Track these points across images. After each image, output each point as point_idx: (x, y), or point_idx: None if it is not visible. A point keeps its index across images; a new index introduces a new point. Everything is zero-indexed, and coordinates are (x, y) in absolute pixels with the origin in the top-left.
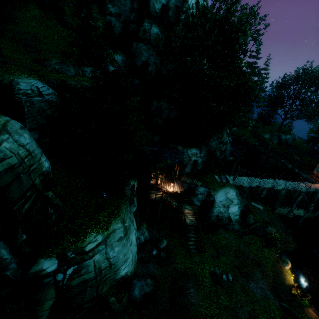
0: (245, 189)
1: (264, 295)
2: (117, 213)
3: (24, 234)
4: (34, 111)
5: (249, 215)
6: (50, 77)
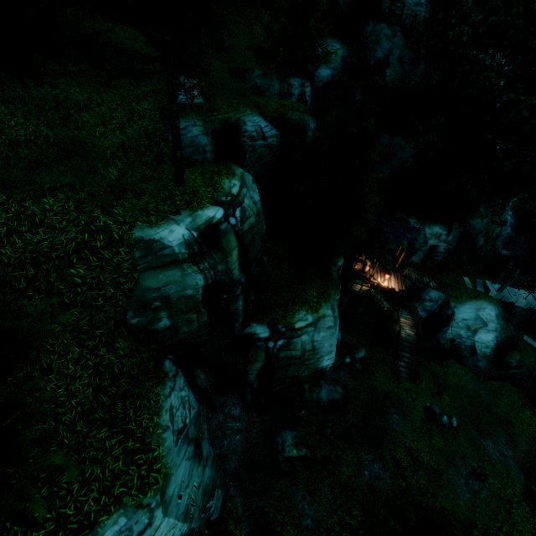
0: (518, 310)
1: (503, 461)
2: (327, 297)
3: (253, 294)
4: (254, 158)
5: (513, 352)
6: (268, 109)
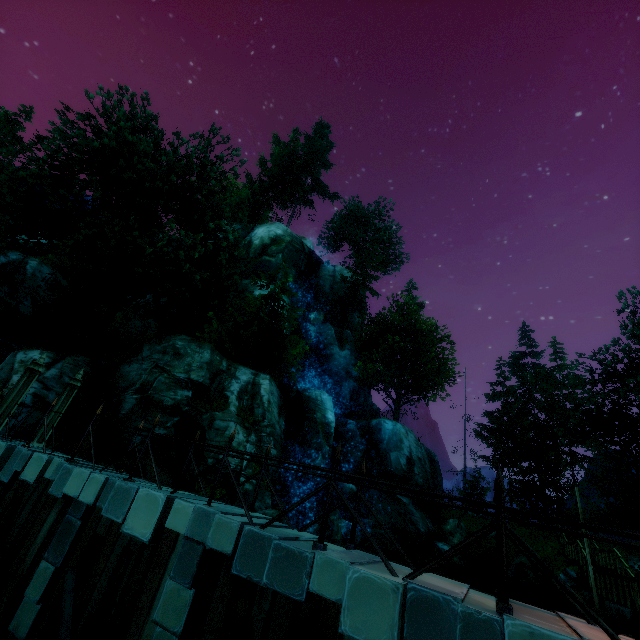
0: None
1: None
2: None
3: None
4: None
5: None
6: None
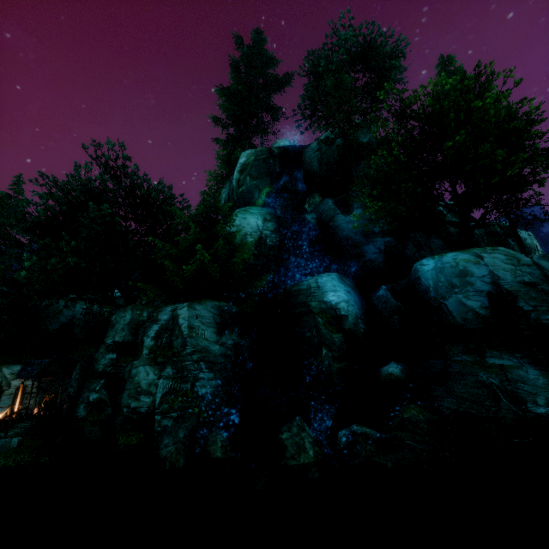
0: None
1: None
2: None
3: None
4: None
5: None
6: None
